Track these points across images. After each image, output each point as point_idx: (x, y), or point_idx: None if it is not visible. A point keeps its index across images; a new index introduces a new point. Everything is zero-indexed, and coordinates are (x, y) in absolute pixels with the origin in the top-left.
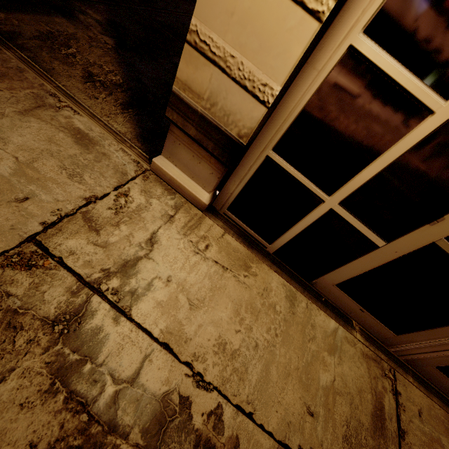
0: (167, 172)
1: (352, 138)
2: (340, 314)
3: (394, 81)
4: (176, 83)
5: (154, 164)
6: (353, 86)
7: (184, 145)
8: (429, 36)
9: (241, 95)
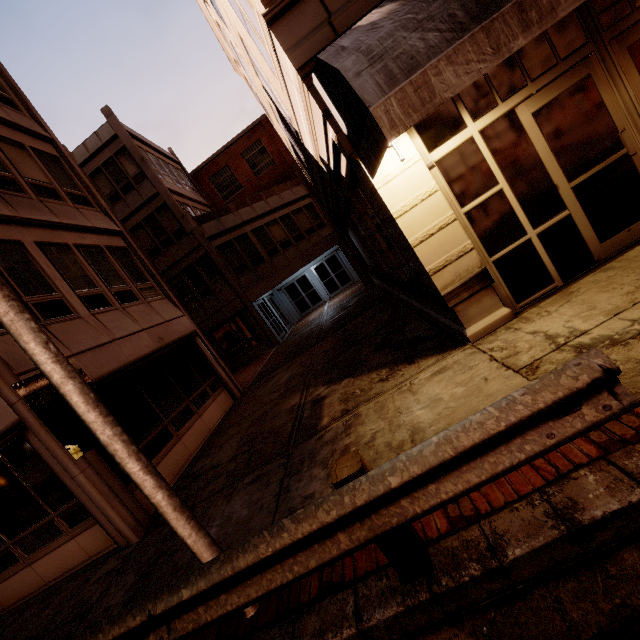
0: (479, 330)
1: (500, 218)
2: (632, 245)
3: (483, 200)
4: (441, 291)
5: (470, 337)
6: (478, 215)
7: (468, 308)
8: (474, 189)
9: (463, 259)
